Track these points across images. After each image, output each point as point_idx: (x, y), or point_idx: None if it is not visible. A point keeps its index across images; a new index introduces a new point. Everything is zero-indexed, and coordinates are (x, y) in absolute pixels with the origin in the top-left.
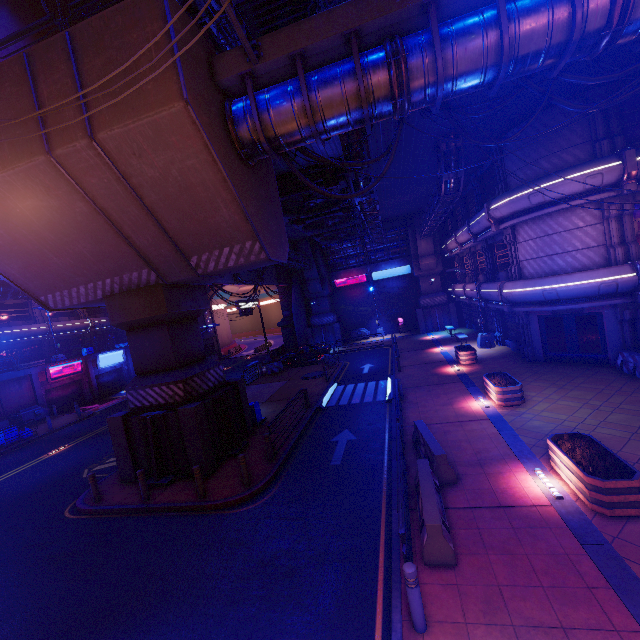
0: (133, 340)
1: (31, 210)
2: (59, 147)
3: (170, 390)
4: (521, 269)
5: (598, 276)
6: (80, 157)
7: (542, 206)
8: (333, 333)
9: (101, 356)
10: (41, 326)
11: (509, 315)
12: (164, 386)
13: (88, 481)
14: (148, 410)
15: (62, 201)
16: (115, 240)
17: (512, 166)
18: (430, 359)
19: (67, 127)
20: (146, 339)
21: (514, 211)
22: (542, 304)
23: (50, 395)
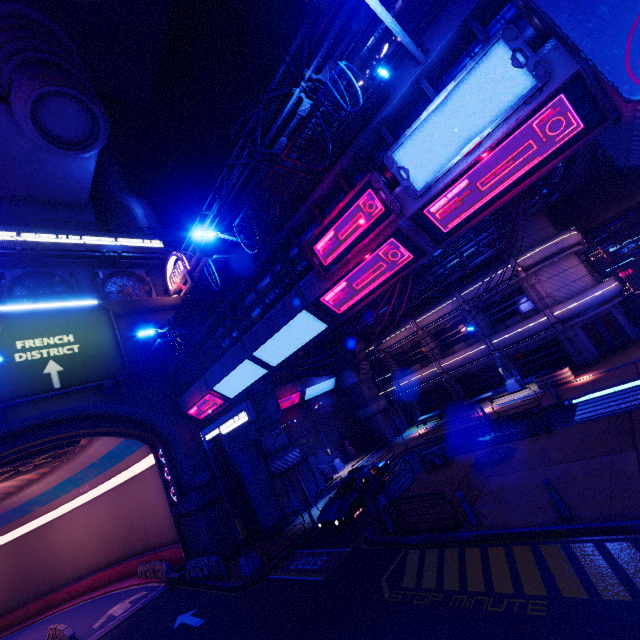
0: None
1: None
2: None
3: None
4: (553, 298)
5: (612, 283)
6: None
7: (560, 251)
8: (311, 475)
9: None
10: None
11: (522, 355)
12: None
13: None
14: None
15: None
16: None
17: (518, 237)
18: (526, 401)
19: None
20: None
21: (545, 256)
22: (593, 309)
23: None
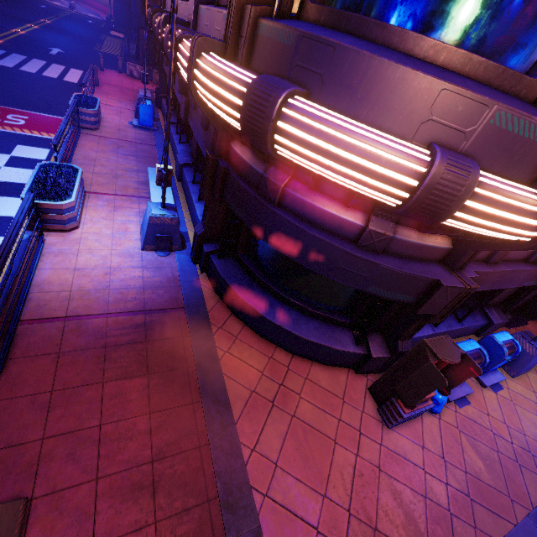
0: None
1: None
2: None
3: None
4: None
5: None
6: None
7: None
8: None
9: None
10: None
11: None
12: None
13: (111, 56)
14: None
15: None
16: None
17: None
18: None
19: None
20: None
21: None
22: None
23: None
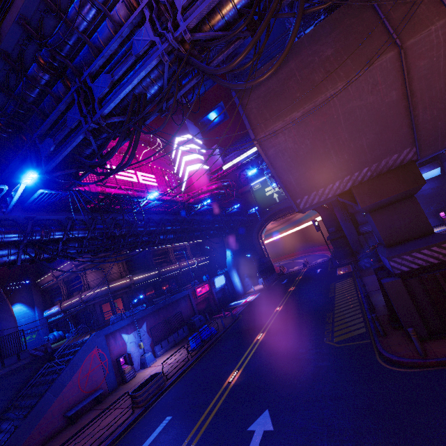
0: (378, 218)
1: (345, 113)
2: (410, 38)
3: (443, 249)
4: None
5: None
6: (426, 41)
7: None
8: None
9: (215, 279)
10: (176, 265)
11: None
12: (434, 247)
13: (353, 347)
14: (421, 271)
15: (378, 95)
16: (399, 124)
17: None
18: None
19: (418, 20)
20: (393, 214)
21: None
22: None
23: (197, 308)
